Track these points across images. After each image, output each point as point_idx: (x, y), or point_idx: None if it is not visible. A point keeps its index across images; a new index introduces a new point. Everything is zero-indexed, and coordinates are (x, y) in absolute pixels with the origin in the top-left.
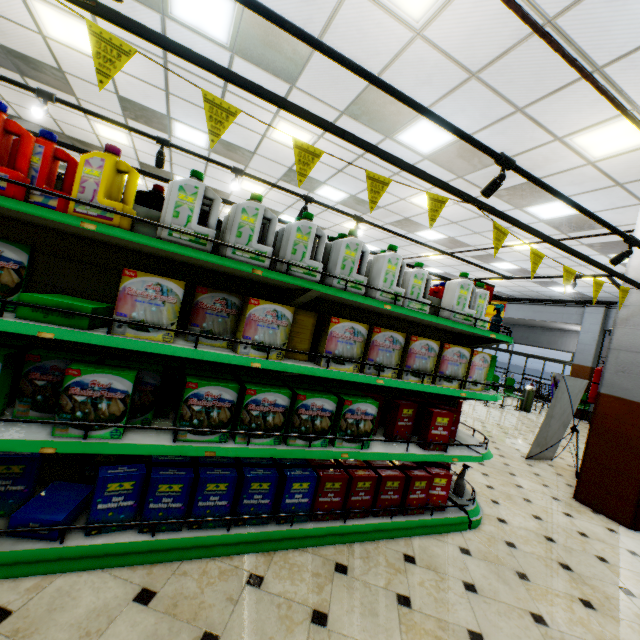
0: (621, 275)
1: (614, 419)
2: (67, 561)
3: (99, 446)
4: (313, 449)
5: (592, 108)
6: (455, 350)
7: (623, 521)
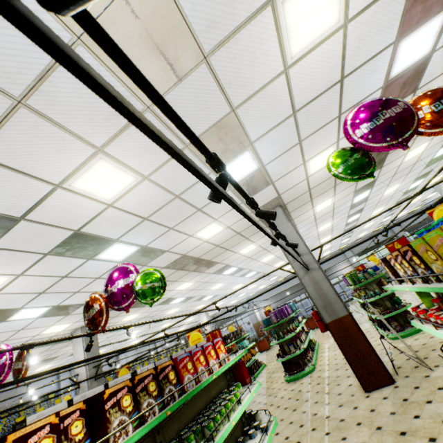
0: None
1: None
2: None
3: None
4: None
5: None
6: None
7: None
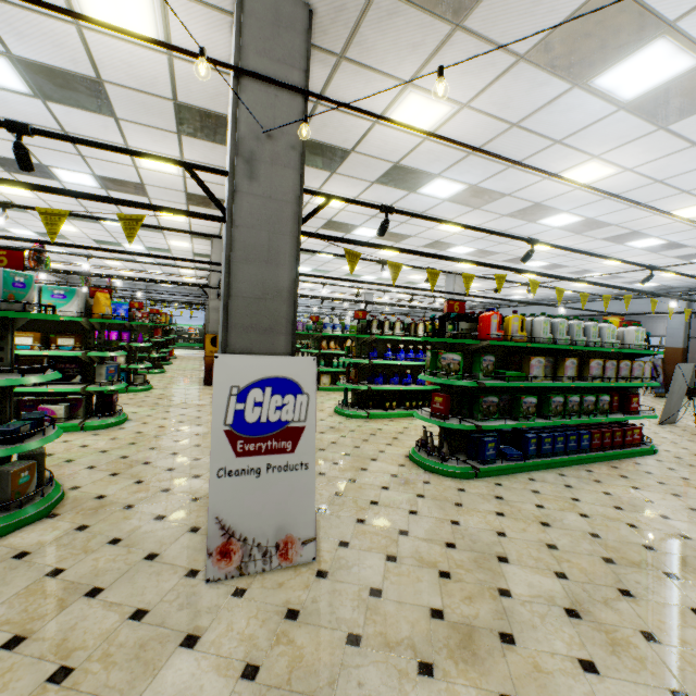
0: None
1: None
2: (528, 468)
3: (534, 424)
4: (591, 419)
5: (681, 203)
6: (637, 363)
7: None
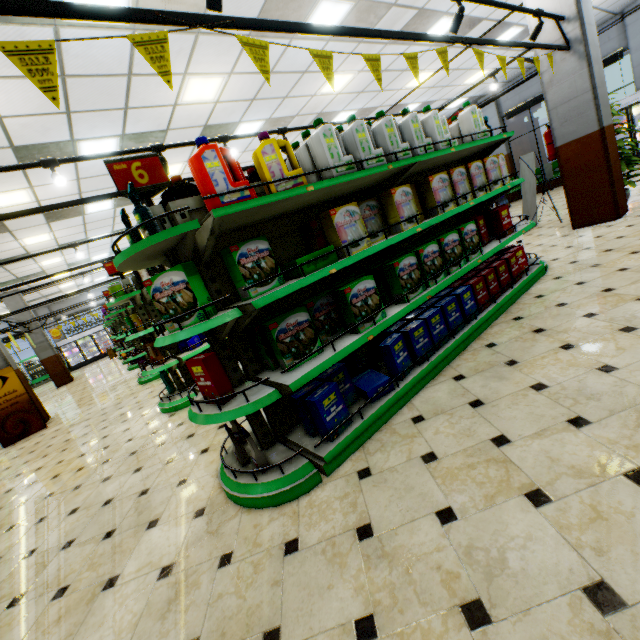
0: (544, 45)
1: (575, 158)
2: (408, 394)
3: (385, 323)
4: (464, 267)
5: None
6: (489, 161)
7: (610, 218)
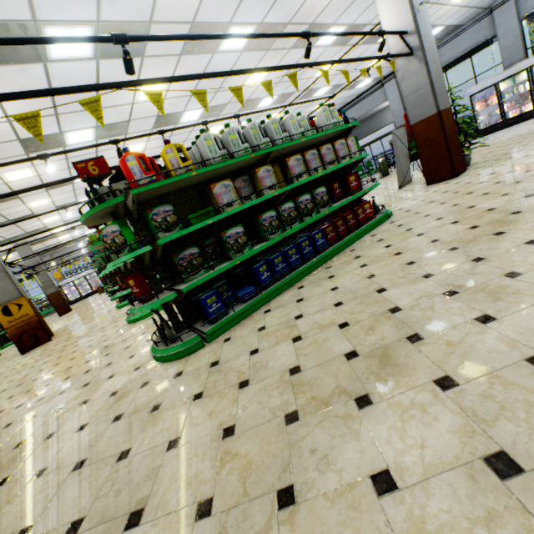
0: (386, 56)
1: (423, 133)
2: (268, 298)
3: (250, 254)
4: (314, 217)
5: None
6: (338, 143)
7: (450, 177)
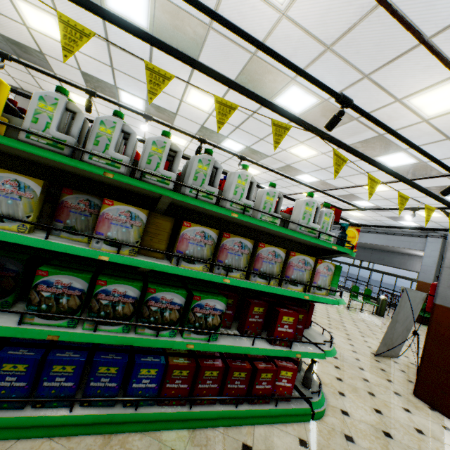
0: None
1: (448, 327)
2: None
3: None
4: (160, 338)
5: (424, 73)
6: (300, 258)
7: None
